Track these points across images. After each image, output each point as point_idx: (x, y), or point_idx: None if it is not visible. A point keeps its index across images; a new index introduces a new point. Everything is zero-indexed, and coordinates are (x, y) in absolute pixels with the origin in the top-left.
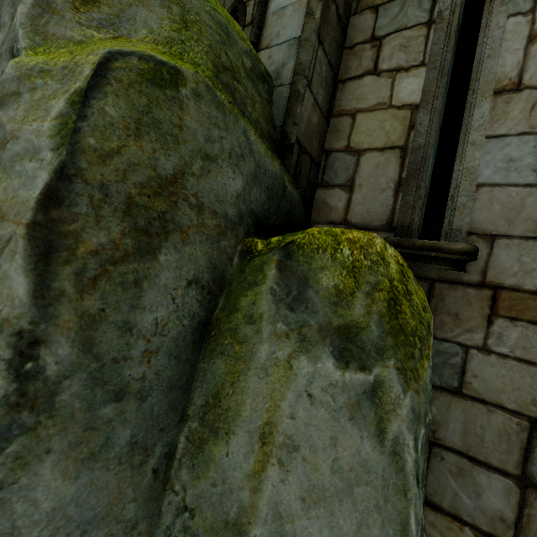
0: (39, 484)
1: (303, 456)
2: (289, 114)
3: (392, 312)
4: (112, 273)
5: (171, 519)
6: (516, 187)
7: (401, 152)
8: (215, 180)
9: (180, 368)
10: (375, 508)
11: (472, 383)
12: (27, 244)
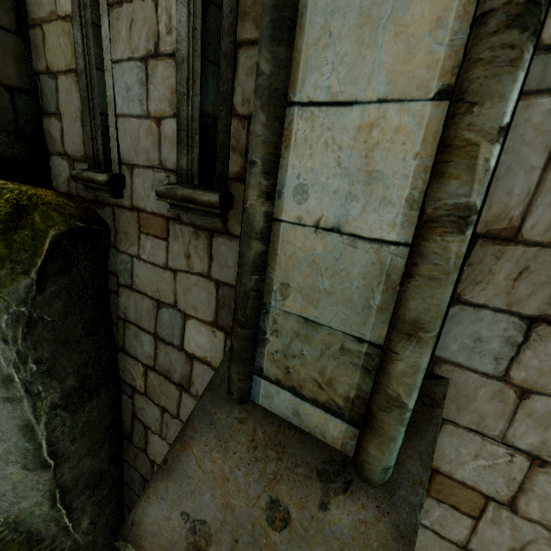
0: None
1: None
2: None
3: None
4: None
5: None
6: (134, 118)
7: (77, 76)
8: None
9: None
10: None
11: (136, 281)
12: None
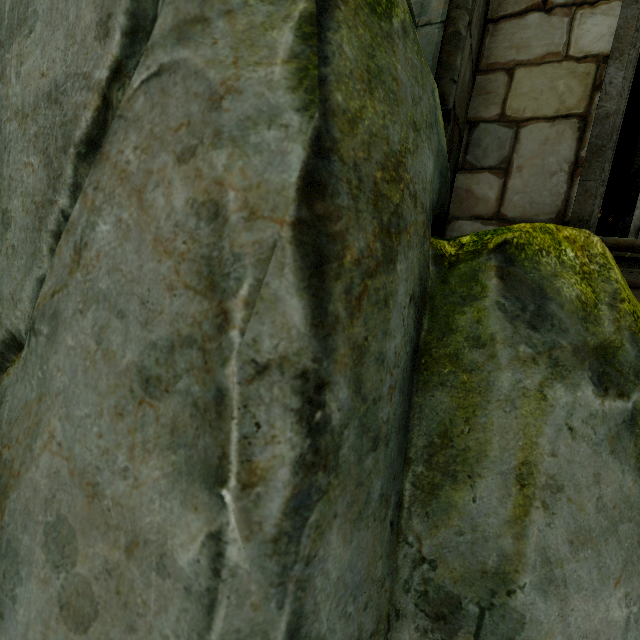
0: (329, 554)
1: (567, 496)
2: (447, 67)
3: (639, 327)
4: (370, 289)
5: (408, 573)
6: None
7: (579, 122)
8: (420, 160)
9: (404, 405)
10: (638, 544)
11: None
12: (295, 252)
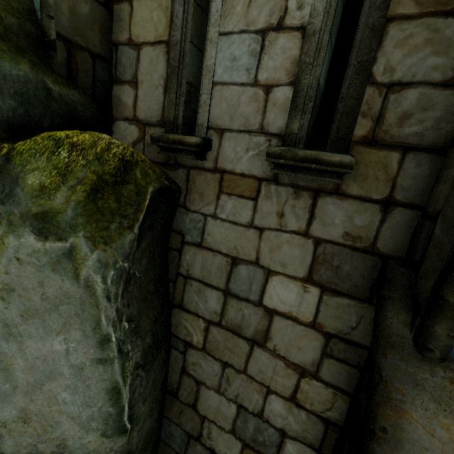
0: None
1: (18, 294)
2: (42, 5)
3: (91, 199)
4: None
5: None
6: (236, 86)
7: (167, 47)
8: None
9: None
10: (75, 315)
11: (207, 239)
12: None
